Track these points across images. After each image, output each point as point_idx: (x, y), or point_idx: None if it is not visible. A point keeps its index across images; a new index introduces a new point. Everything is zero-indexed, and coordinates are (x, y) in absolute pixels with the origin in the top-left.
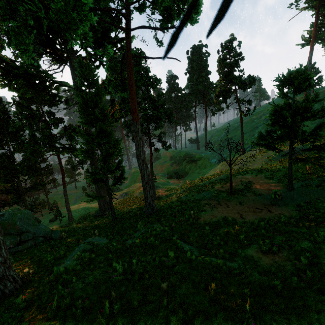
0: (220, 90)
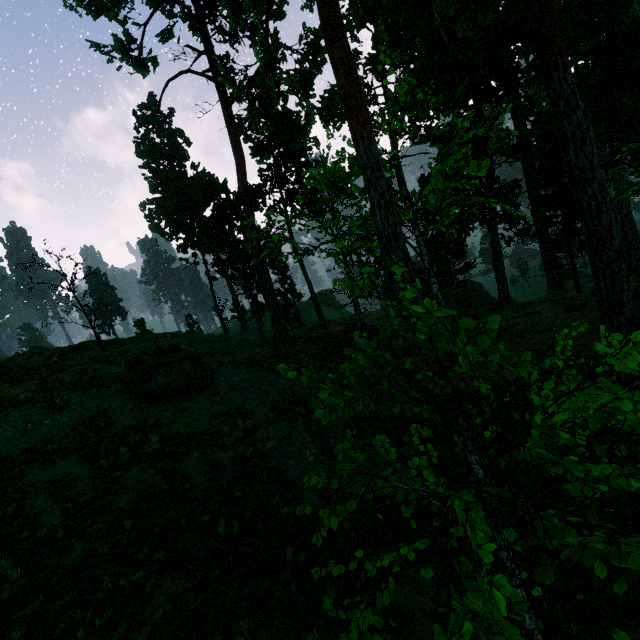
0: None
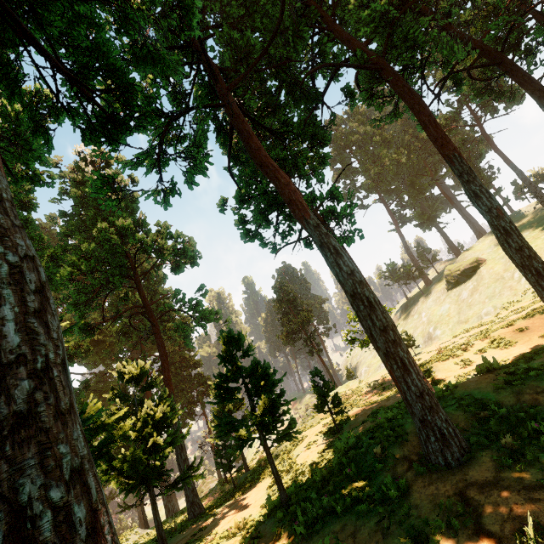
0: (279, 334)
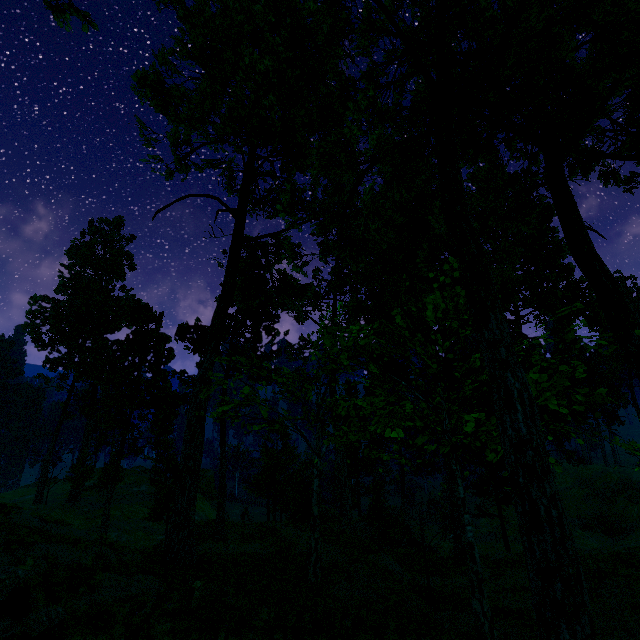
0: None
